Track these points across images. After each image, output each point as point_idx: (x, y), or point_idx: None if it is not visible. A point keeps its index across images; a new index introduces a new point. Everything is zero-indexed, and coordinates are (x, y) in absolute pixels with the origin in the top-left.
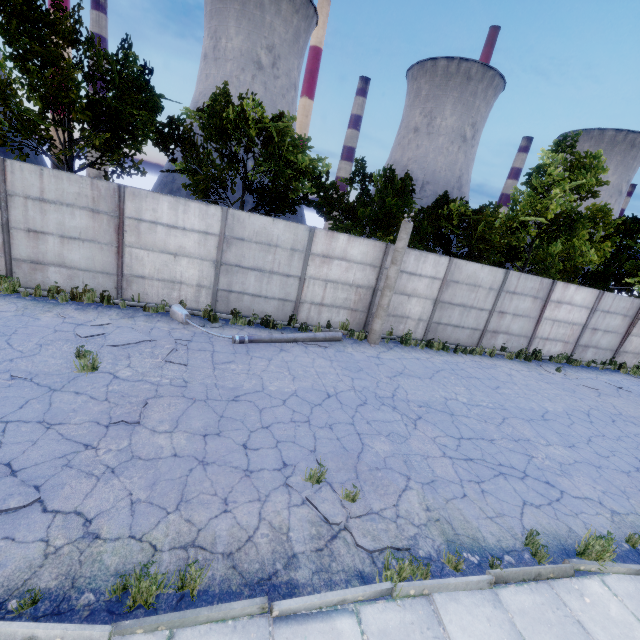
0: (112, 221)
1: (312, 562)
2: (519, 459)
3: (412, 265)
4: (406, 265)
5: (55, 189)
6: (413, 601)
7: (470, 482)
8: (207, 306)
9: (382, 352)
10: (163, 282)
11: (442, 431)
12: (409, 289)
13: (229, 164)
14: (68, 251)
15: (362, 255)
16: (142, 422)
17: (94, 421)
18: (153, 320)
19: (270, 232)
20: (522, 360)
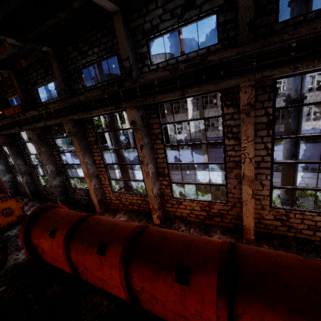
0: None
1: None
2: None
3: None
4: None
5: None
6: None
7: None
8: None
9: None
10: None
11: None
12: None
13: None
14: None
15: None
16: None
17: None
18: None
19: None
20: None
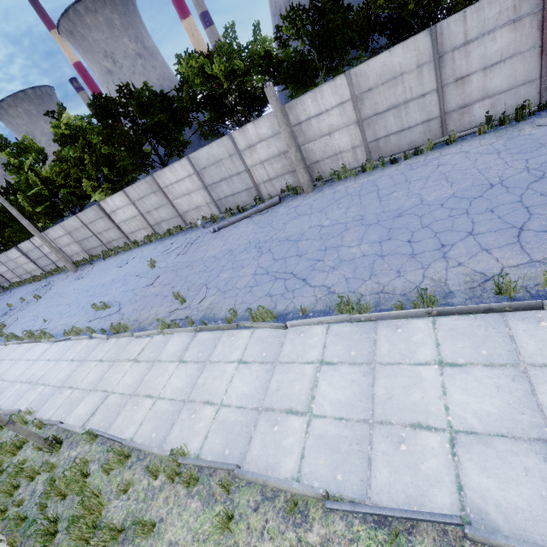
0: (161, 193)
1: (156, 324)
2: (305, 265)
3: (313, 108)
4: (308, 112)
5: (140, 191)
6: (169, 335)
7: (248, 287)
8: (218, 212)
9: (306, 199)
10: (194, 210)
11: (272, 257)
12: (325, 129)
13: (210, 106)
14: (161, 214)
15: (271, 129)
16: (153, 284)
17: (143, 287)
18: (192, 233)
19: (213, 154)
20: (512, 123)
